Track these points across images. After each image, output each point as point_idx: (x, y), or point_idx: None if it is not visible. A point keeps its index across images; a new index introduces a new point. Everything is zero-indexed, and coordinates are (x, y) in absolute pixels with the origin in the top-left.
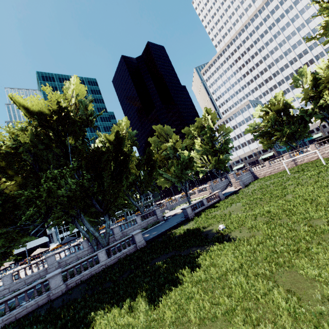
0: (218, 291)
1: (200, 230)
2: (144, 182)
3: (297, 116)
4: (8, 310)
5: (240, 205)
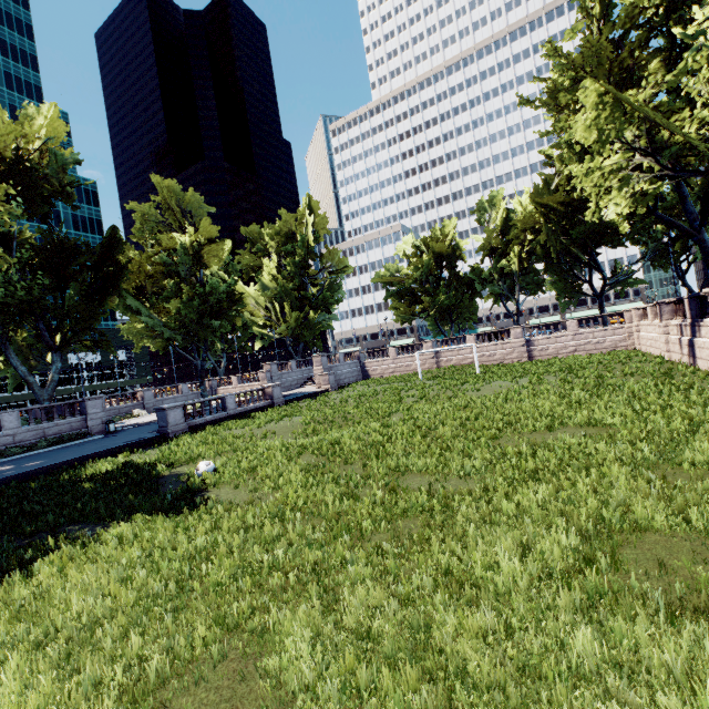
0: None
1: (158, 470)
2: (69, 317)
3: (466, 277)
4: None
5: (299, 421)
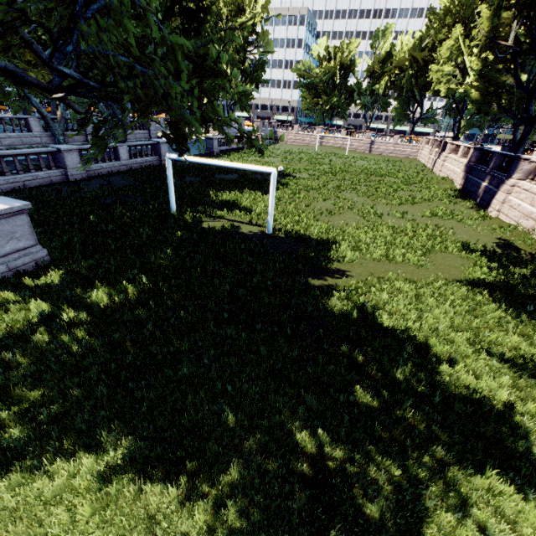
0: (312, 195)
1: None
2: None
3: (351, 88)
4: (8, 171)
5: (279, 160)
